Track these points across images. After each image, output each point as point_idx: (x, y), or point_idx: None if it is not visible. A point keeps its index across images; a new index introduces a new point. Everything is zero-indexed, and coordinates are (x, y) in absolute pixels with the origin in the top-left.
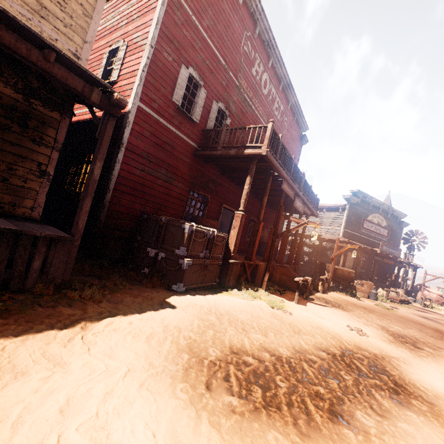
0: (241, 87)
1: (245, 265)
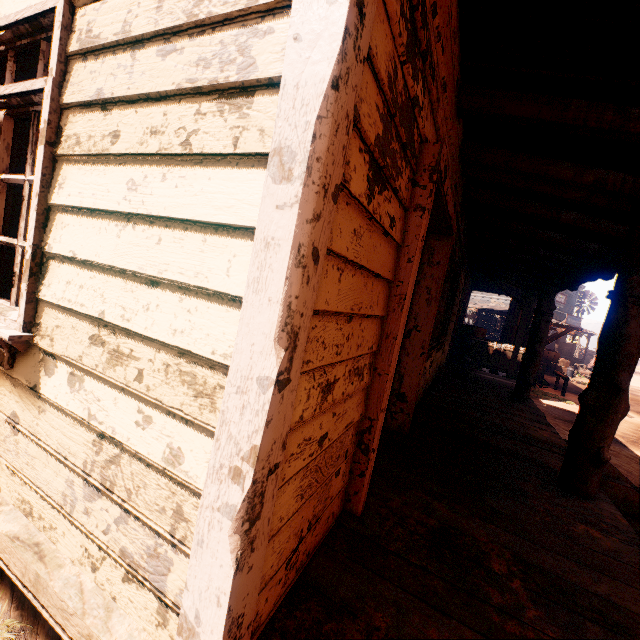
0: None
1: None
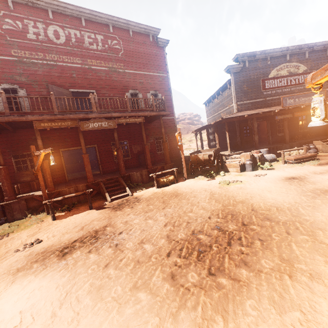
0: (23, 57)
1: (34, 198)
